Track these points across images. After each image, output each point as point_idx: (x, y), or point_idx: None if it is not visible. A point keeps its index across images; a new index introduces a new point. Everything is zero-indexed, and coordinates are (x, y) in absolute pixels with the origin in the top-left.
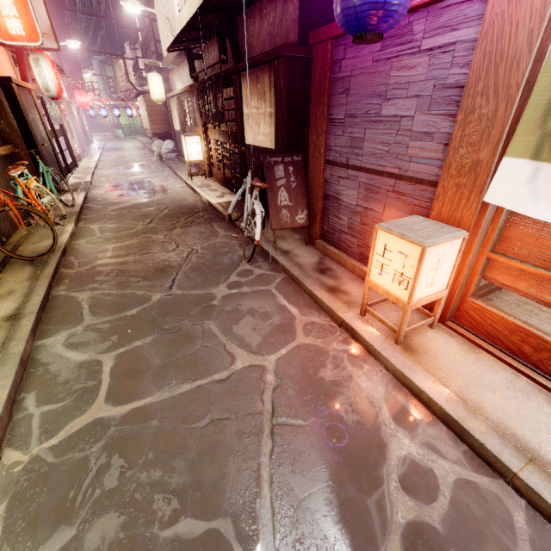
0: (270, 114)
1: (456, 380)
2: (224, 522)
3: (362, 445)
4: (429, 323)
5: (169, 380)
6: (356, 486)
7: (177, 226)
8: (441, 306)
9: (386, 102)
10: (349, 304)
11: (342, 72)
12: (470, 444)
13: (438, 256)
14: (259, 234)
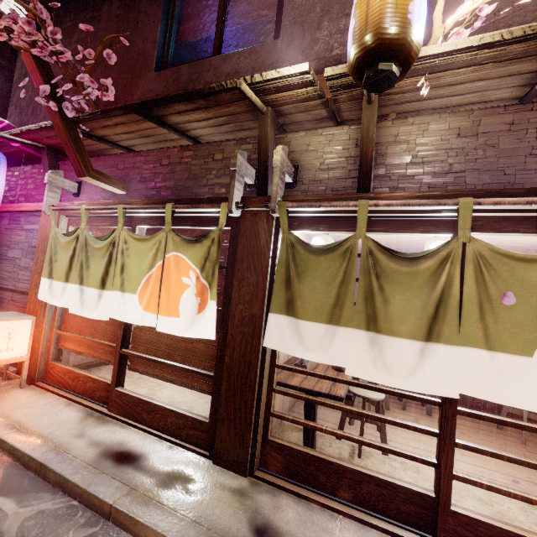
0: None
1: (7, 408)
2: None
3: None
4: (16, 383)
5: None
6: None
7: None
8: (25, 368)
9: (10, 249)
10: None
11: None
12: None
13: (9, 330)
14: None
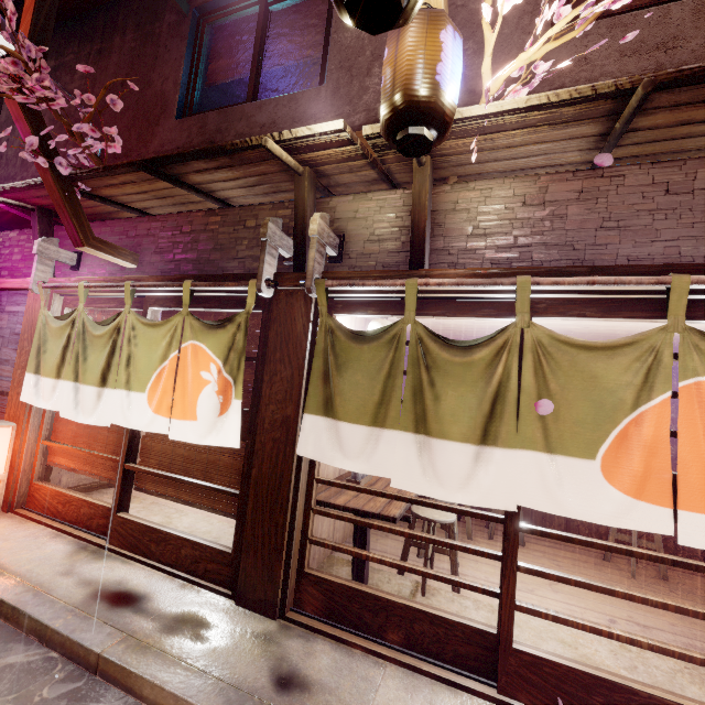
0: None
1: None
2: None
3: None
4: None
5: None
6: None
7: None
8: (1, 490)
9: None
10: None
11: None
12: None
13: None
14: None
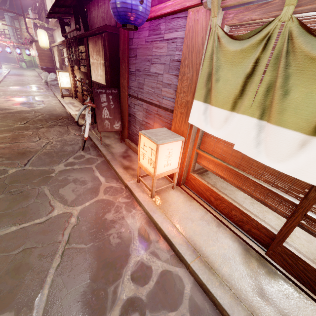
0: (103, 64)
1: (176, 217)
2: (9, 314)
3: (116, 256)
4: (171, 186)
5: (1, 224)
6: (105, 281)
7: (44, 127)
8: (176, 177)
9: (152, 64)
10: (133, 176)
11: (133, 45)
12: (174, 251)
13: (168, 150)
14: (87, 134)
